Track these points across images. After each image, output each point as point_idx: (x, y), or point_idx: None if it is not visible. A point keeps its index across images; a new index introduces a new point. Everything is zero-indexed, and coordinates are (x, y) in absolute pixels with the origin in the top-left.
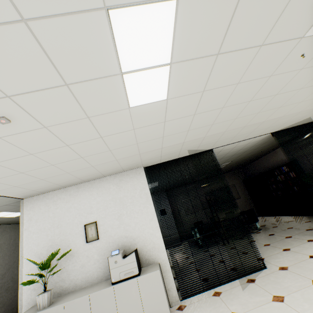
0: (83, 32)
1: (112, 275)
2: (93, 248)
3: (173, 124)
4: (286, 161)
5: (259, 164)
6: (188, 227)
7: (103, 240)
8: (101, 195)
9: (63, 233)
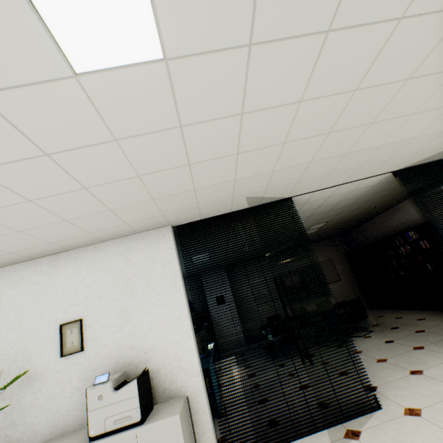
0: None
1: (91, 422)
2: (72, 366)
3: (202, 136)
4: (415, 223)
5: (371, 228)
6: (259, 323)
7: (92, 353)
8: (94, 273)
9: (22, 338)
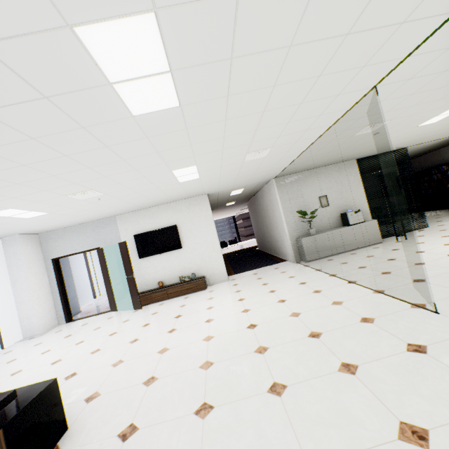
0: (445, 109)
1: (349, 221)
2: (325, 211)
3: (416, 133)
4: (447, 161)
5: (415, 163)
6: None
7: (331, 207)
8: (327, 178)
9: (305, 201)
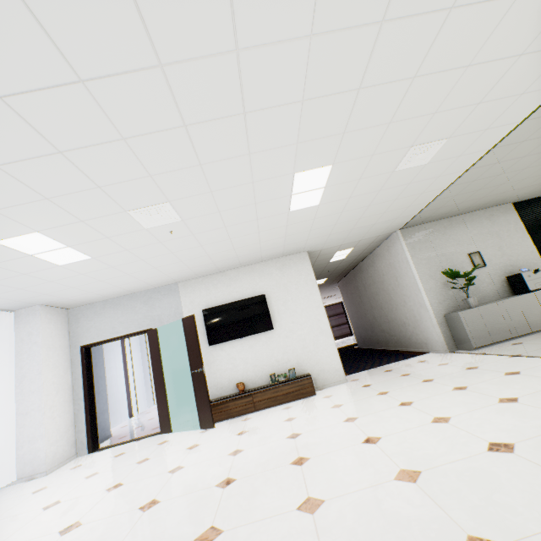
0: None
1: (528, 285)
2: (481, 273)
3: None
4: None
5: None
6: None
7: (490, 268)
8: (475, 228)
9: (449, 260)
